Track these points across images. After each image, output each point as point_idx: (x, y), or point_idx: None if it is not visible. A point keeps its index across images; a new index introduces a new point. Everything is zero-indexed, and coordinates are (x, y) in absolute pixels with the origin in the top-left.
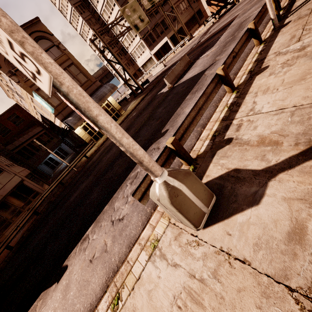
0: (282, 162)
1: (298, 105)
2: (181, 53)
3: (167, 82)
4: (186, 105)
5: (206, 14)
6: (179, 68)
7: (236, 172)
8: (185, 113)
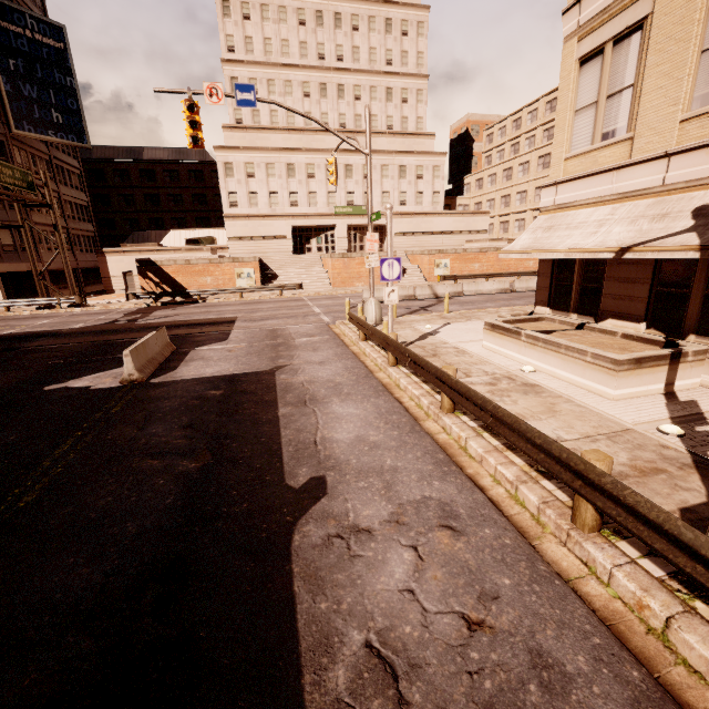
0: (708, 487)
1: (602, 433)
2: (57, 321)
3: (131, 364)
4: (314, 425)
5: (111, 285)
6: (155, 345)
7: (692, 513)
8: (337, 440)
